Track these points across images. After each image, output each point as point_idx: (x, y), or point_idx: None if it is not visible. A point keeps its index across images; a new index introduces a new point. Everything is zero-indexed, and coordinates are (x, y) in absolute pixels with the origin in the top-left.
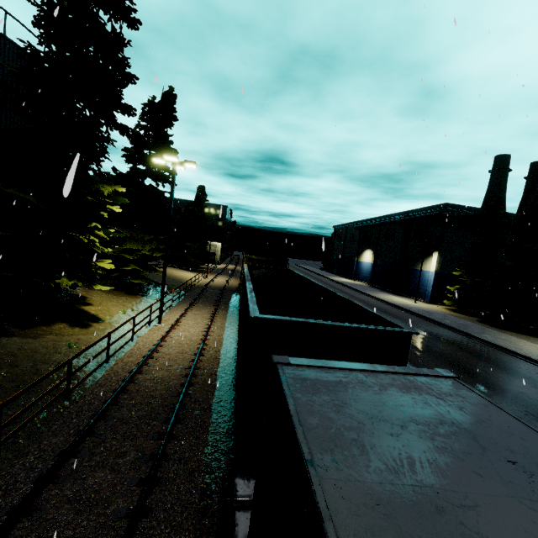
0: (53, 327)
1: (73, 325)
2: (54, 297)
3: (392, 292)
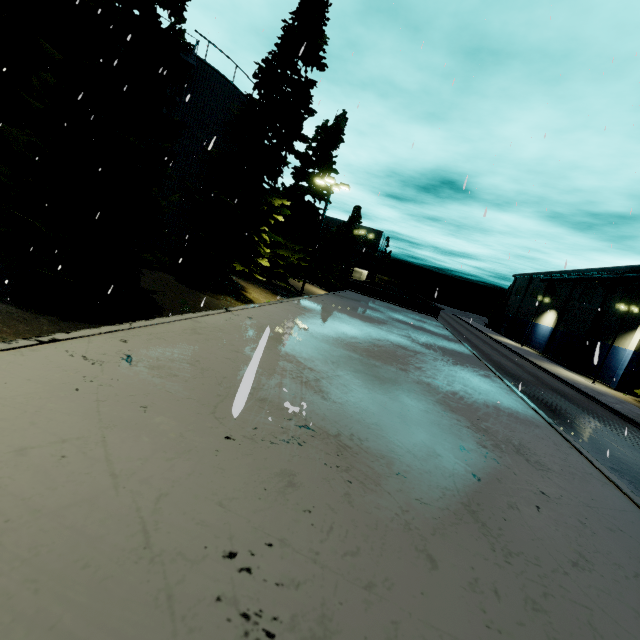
0: (226, 297)
1: (237, 300)
2: (228, 278)
3: (569, 368)
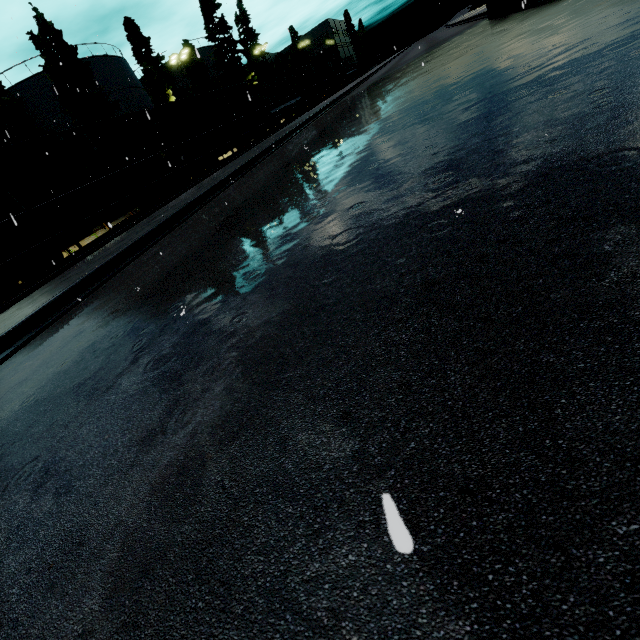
0: None
1: None
2: None
3: None
